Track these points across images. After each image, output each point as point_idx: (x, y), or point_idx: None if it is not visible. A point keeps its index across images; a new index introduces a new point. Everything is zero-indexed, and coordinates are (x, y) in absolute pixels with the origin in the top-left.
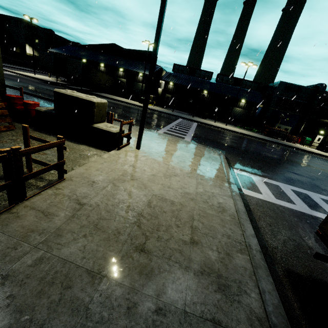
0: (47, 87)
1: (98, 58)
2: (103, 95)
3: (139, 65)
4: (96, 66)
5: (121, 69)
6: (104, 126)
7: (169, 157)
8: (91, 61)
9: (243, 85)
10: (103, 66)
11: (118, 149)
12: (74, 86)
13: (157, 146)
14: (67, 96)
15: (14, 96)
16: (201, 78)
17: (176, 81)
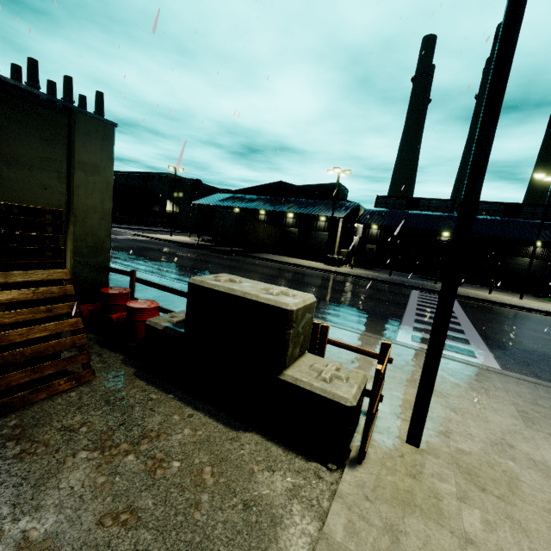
0: (184, 253)
1: (257, 203)
2: (264, 256)
3: (320, 206)
4: (253, 215)
5: (290, 214)
6: (313, 379)
7: (545, 488)
8: (247, 209)
9: (528, 215)
10: (264, 214)
11: (361, 461)
12: (221, 247)
13: (455, 416)
14: (218, 294)
15: (116, 290)
16: (432, 212)
17: (385, 222)
